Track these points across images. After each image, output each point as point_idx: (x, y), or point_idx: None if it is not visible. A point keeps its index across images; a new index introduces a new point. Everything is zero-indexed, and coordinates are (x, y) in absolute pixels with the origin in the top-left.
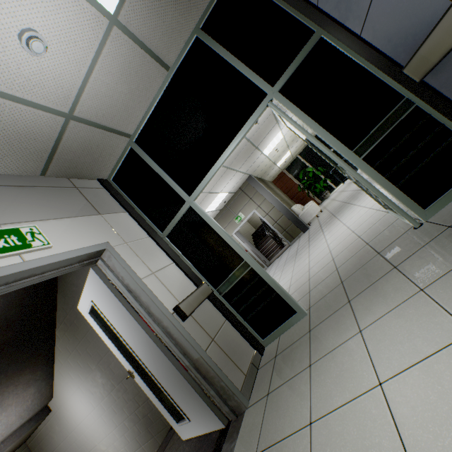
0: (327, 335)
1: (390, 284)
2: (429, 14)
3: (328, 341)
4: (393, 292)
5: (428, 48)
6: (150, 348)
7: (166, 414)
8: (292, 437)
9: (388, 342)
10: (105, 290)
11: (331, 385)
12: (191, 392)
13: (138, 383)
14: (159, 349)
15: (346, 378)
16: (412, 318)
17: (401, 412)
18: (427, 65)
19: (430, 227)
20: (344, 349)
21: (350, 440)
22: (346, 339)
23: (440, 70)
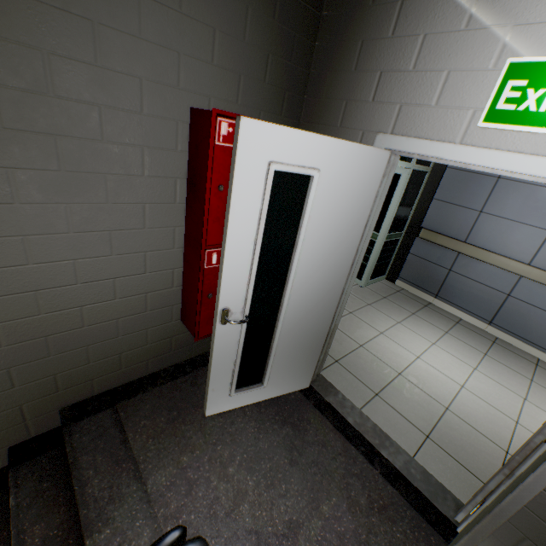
0: (355, 329)
1: (376, 313)
2: (457, 233)
3: (361, 334)
4: (383, 318)
5: (443, 238)
6: (325, 298)
7: (219, 383)
8: (395, 381)
9: (405, 341)
10: (366, 196)
11: (392, 357)
12: (313, 355)
13: (219, 333)
14: (336, 305)
15: (398, 354)
16: (406, 334)
17: (435, 366)
18: (432, 240)
19: (372, 292)
20: (380, 340)
21: (427, 377)
22: (376, 335)
23: (426, 243)
